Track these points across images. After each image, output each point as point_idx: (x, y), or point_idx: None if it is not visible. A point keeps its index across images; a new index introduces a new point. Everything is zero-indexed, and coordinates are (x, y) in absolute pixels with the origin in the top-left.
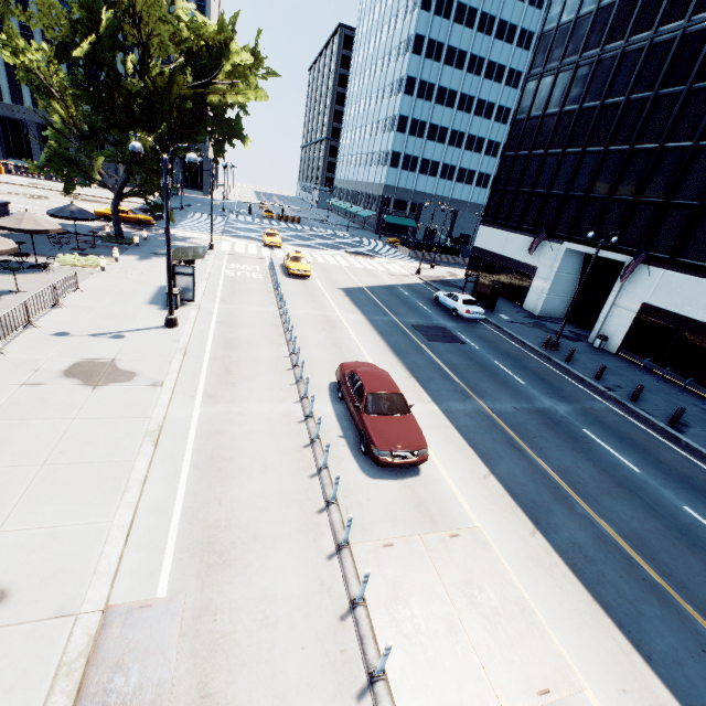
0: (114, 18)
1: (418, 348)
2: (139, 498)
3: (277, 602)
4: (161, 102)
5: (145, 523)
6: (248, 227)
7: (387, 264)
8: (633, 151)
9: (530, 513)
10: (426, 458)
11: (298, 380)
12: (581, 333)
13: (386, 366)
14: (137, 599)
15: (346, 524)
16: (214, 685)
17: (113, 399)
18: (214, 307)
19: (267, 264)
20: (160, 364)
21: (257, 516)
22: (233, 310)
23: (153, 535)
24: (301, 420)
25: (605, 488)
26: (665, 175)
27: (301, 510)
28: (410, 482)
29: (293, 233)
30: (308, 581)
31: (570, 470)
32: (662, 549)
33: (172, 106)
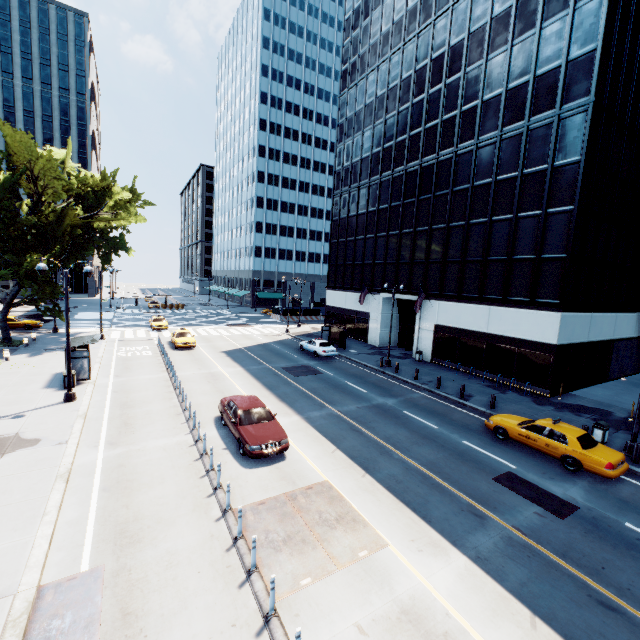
0: (14, 179)
1: (287, 382)
2: (57, 518)
3: (178, 553)
4: (53, 230)
5: (64, 533)
6: (136, 317)
7: (262, 328)
8: (402, 234)
9: (363, 465)
10: (287, 445)
11: (188, 418)
12: (409, 353)
13: (261, 398)
14: (64, 577)
15: (227, 490)
16: (133, 607)
17: (22, 460)
18: (109, 381)
19: (156, 343)
20: (63, 429)
21: (159, 509)
22: (127, 381)
23: (73, 538)
24: (192, 445)
25: (414, 441)
26: (422, 246)
27: (195, 498)
28: (279, 465)
29: (179, 316)
30: (201, 537)
31: (393, 436)
32: (446, 466)
33: (63, 232)
